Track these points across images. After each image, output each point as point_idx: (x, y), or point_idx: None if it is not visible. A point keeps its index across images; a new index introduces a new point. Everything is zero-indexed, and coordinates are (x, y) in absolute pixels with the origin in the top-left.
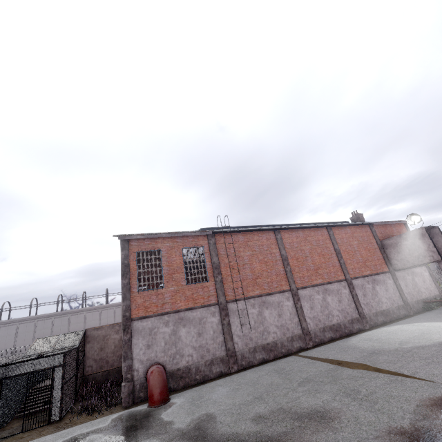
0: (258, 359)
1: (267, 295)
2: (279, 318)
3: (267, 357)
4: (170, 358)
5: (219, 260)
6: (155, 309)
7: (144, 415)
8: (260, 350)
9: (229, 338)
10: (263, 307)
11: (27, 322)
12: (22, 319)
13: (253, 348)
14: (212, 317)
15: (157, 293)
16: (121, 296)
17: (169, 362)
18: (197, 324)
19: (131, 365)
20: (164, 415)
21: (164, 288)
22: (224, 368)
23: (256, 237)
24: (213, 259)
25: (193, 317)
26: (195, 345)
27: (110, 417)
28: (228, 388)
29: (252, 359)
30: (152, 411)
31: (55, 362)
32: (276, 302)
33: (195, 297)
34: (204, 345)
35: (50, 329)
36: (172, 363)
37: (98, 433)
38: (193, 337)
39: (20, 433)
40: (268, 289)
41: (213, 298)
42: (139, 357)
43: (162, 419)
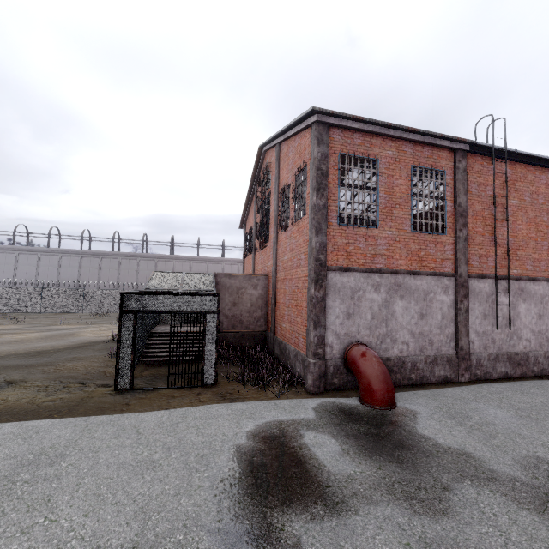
0: (499, 372)
1: (529, 280)
2: (538, 320)
3: (512, 372)
4: (378, 340)
5: (467, 203)
6: (362, 261)
7: (376, 419)
8: (503, 360)
9: (464, 331)
10: (519, 298)
11: (111, 258)
12: (105, 253)
13: (495, 355)
14: (443, 294)
15: (366, 234)
16: (314, 226)
17: (375, 346)
18: (421, 300)
19: (324, 337)
20: (423, 431)
21: (378, 229)
22: (451, 373)
23: (530, 177)
24: (458, 198)
25: (416, 287)
26: (414, 330)
27: (304, 404)
28: (504, 411)
29: (490, 370)
30: (382, 415)
31: (206, 305)
32: (539, 295)
33: (422, 255)
34: (426, 333)
35: (136, 271)
36: (379, 348)
37: (315, 430)
38: (412, 317)
39: (164, 388)
40: (532, 271)
41: (448, 265)
42: (334, 327)
43: (433, 440)
